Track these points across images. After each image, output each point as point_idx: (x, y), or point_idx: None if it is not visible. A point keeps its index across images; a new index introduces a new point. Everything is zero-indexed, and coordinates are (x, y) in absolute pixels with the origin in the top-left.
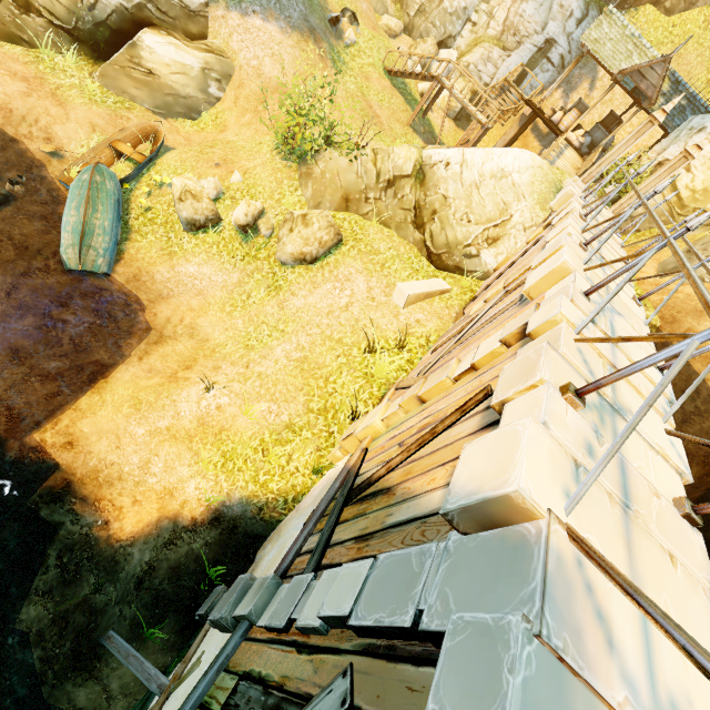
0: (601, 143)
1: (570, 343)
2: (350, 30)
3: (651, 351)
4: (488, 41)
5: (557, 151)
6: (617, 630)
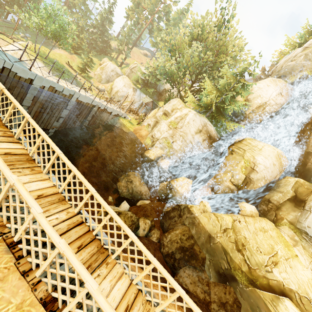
0: (145, 117)
1: (58, 78)
2: (89, 91)
3: (82, 94)
4: (128, 102)
5: (132, 114)
6: (33, 68)
